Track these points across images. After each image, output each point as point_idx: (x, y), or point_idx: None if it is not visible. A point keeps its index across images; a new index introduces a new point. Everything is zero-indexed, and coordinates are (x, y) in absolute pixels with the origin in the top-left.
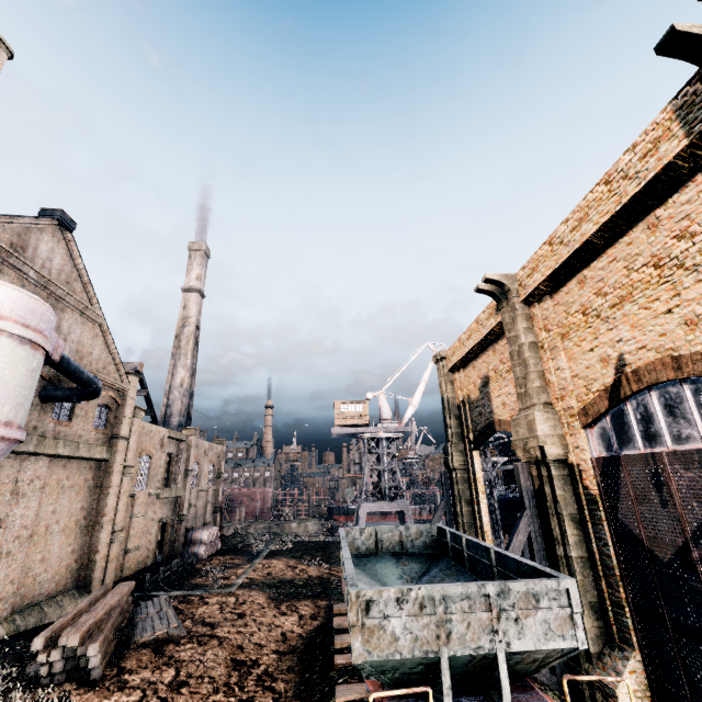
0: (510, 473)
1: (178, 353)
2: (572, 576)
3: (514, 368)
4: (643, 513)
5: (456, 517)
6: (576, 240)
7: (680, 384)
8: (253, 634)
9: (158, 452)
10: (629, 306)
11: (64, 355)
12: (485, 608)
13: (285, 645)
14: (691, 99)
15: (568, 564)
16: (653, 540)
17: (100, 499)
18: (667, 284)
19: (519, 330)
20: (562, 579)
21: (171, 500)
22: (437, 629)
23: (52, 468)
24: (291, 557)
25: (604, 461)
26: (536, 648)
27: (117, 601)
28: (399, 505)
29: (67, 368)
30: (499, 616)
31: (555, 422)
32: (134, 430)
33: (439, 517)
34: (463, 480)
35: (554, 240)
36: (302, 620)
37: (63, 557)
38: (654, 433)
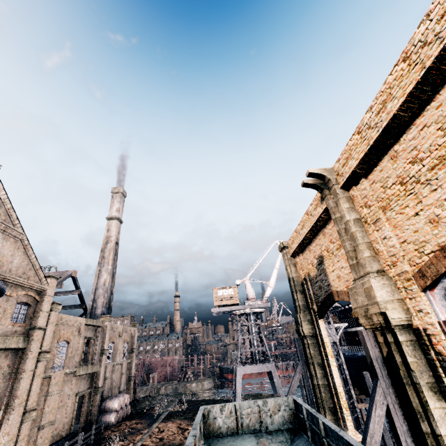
0: (350, 334)
1: (102, 262)
2: None
3: (344, 243)
4: None
5: (312, 379)
6: (383, 120)
7: None
8: None
9: (76, 337)
10: None
11: None
12: None
13: None
14: None
15: (439, 443)
16: None
17: (14, 383)
18: None
19: (343, 210)
20: None
21: (88, 376)
22: None
23: None
24: (183, 419)
25: None
26: None
27: None
28: (267, 366)
29: None
30: None
31: (392, 288)
32: (51, 321)
33: (297, 380)
34: (313, 346)
35: (362, 128)
36: None
37: None
38: None
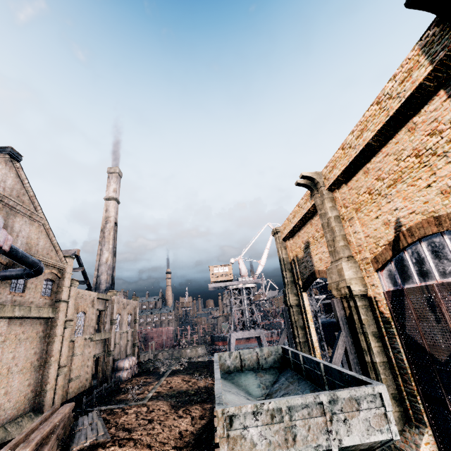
0: (328, 305)
1: (103, 241)
2: (377, 376)
3: (326, 234)
4: (423, 328)
5: (295, 338)
6: (360, 144)
7: (441, 235)
8: (159, 435)
9: (90, 309)
10: (400, 185)
11: (13, 246)
12: (320, 413)
13: (181, 441)
14: (431, 39)
15: (374, 367)
16: (432, 347)
17: (48, 345)
18: (425, 167)
19: (327, 208)
20: (375, 386)
21: (102, 341)
22: (285, 433)
23: (10, 327)
24: (186, 374)
25: (393, 293)
26: (362, 442)
27: (61, 419)
28: (257, 332)
29: (16, 255)
30: (331, 419)
31: (356, 269)
32: (72, 295)
33: (283, 339)
34: (297, 313)
35: (345, 146)
36: (193, 420)
37: (21, 390)
38: (426, 271)
